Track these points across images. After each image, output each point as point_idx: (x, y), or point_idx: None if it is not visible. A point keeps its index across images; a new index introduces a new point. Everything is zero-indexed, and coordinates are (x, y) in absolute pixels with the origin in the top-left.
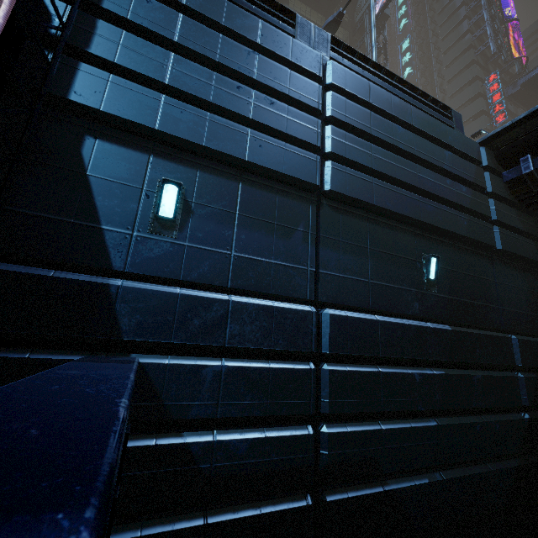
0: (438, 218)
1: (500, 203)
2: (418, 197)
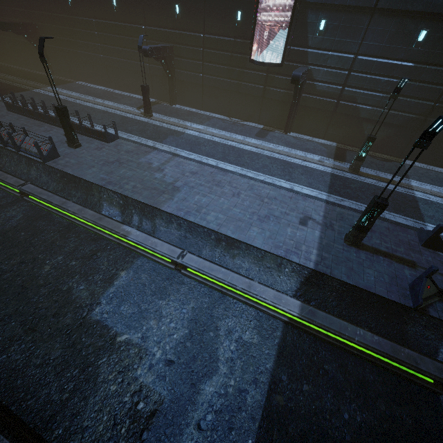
0: None
1: None
2: None
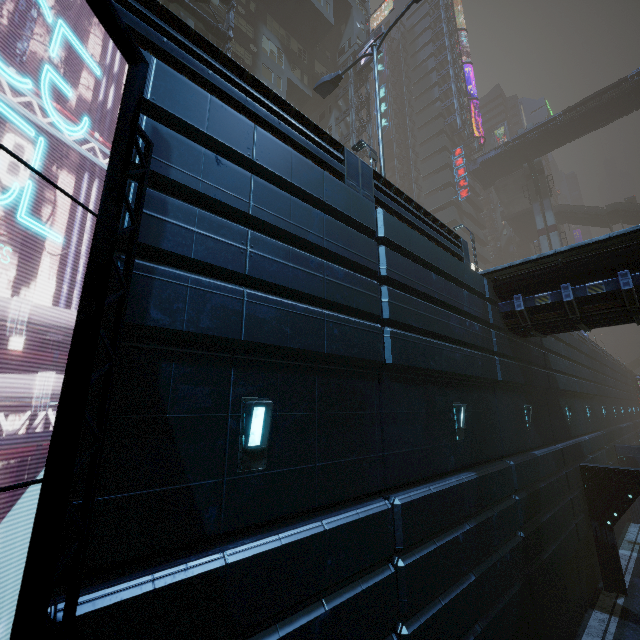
0: (464, 365)
1: (498, 333)
2: (450, 347)
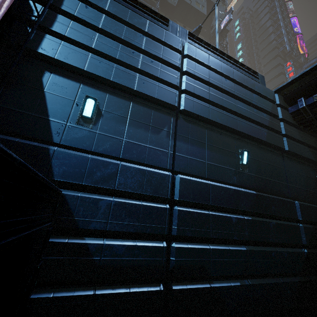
0: (248, 129)
1: (287, 124)
2: (236, 117)
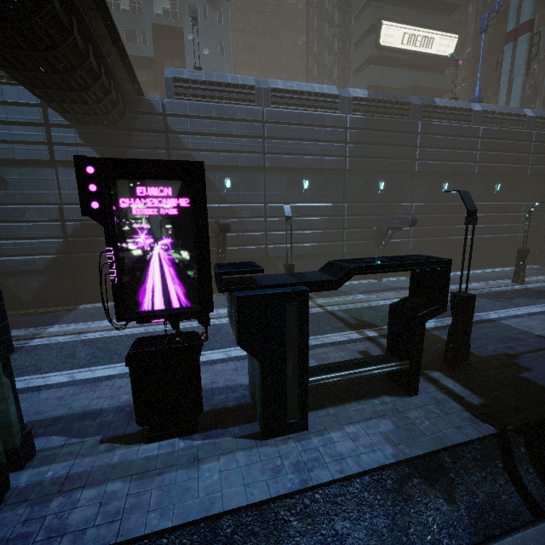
0: None
1: (59, 129)
2: None
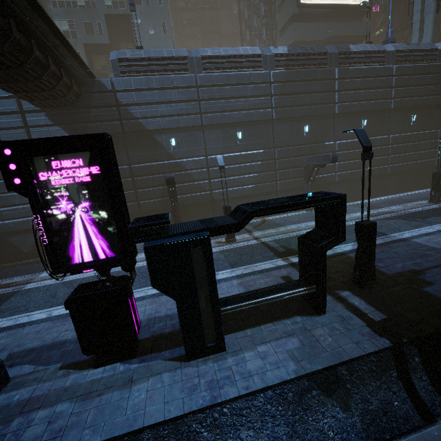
0: None
1: (31, 115)
2: None
